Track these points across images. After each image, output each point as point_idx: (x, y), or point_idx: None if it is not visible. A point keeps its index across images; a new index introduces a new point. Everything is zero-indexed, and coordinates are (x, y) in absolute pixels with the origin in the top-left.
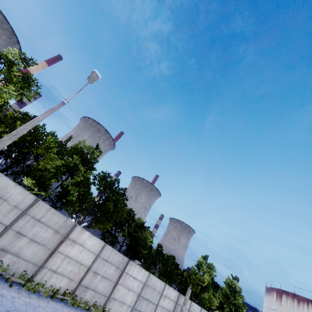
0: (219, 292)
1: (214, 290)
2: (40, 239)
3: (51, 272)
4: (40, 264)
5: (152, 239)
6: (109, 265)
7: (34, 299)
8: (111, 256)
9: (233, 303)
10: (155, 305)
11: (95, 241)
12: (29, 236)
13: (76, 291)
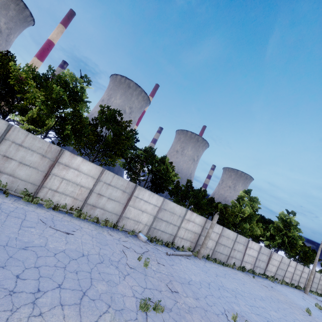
0: (270, 226)
1: (264, 224)
2: (29, 162)
3: (53, 191)
4: (39, 184)
5: (177, 174)
6: (113, 189)
7: (31, 207)
8: (114, 181)
9: (287, 236)
10: (177, 227)
11: (91, 166)
12: (17, 160)
13: (84, 208)
